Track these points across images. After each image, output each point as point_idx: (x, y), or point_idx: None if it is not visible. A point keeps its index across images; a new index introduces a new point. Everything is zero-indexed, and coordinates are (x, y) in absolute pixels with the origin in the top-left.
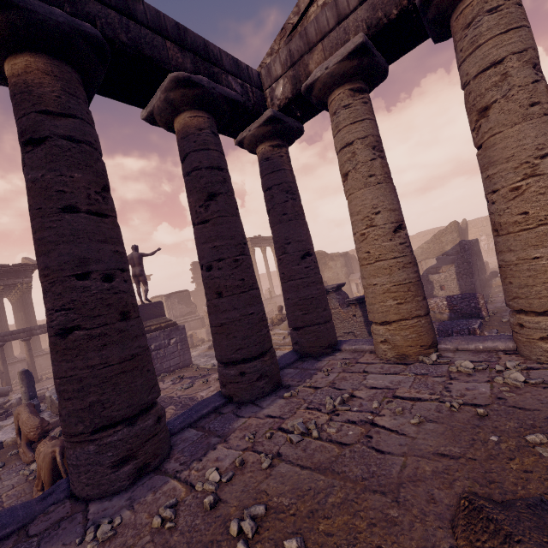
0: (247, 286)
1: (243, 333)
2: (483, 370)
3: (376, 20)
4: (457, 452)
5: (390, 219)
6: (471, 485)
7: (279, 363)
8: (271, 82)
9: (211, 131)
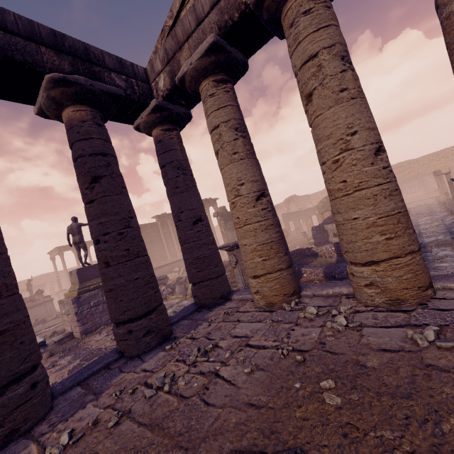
0: (132, 255)
1: (129, 296)
2: (323, 315)
3: (224, 23)
4: (264, 401)
5: (252, 189)
6: (256, 437)
7: (178, 315)
8: (154, 76)
9: (94, 122)
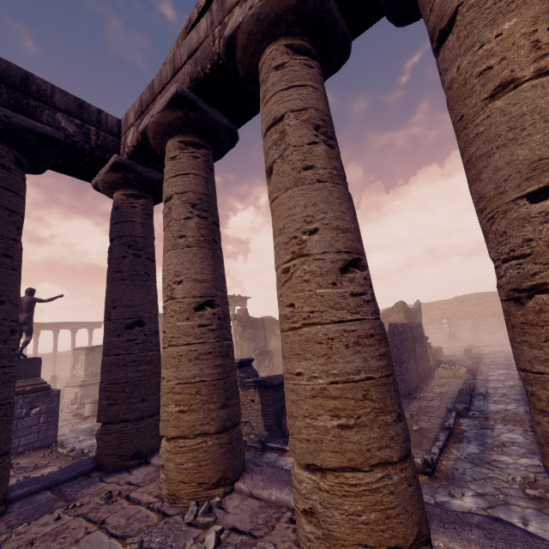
0: None
1: None
2: None
3: (196, 74)
4: None
5: (192, 292)
6: None
7: (49, 478)
8: (126, 130)
9: None
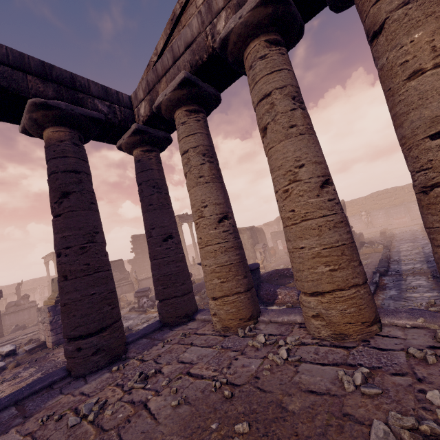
0: (91, 269)
1: (82, 312)
2: (270, 344)
3: (195, 62)
4: None
5: (215, 211)
6: None
7: (139, 333)
8: (137, 103)
9: (71, 142)
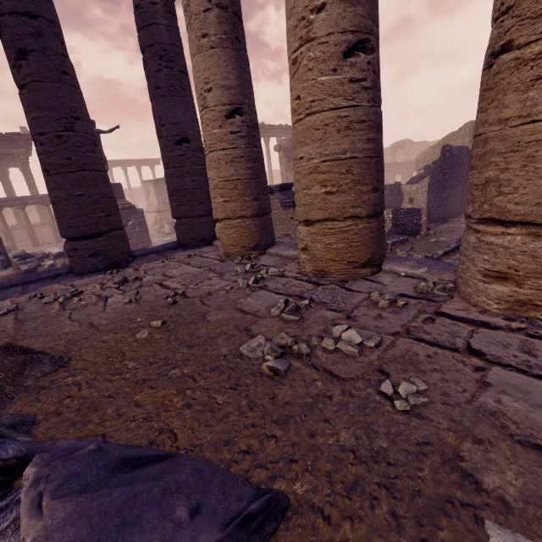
0: (75, 166)
1: (71, 213)
2: (253, 272)
3: None
4: (102, 324)
5: (221, 100)
6: (60, 344)
7: (152, 249)
8: None
9: None
